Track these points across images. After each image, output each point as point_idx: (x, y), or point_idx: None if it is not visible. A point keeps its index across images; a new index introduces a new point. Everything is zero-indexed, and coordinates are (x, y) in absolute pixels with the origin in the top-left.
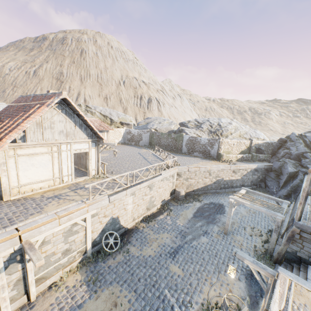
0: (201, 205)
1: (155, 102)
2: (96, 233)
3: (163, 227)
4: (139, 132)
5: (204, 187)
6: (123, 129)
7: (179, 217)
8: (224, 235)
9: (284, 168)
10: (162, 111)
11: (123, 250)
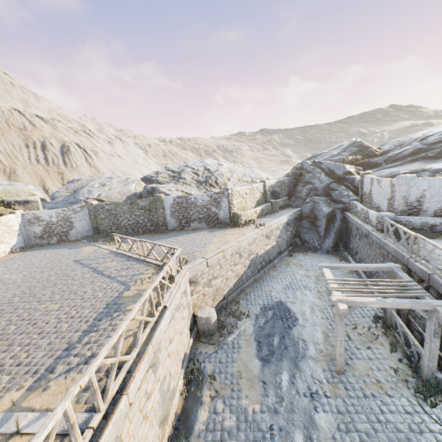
0: (255, 323)
1: (78, 151)
2: None
3: None
4: (62, 214)
5: (238, 281)
6: (14, 217)
7: (240, 386)
8: (340, 377)
9: (317, 211)
10: (98, 165)
11: None
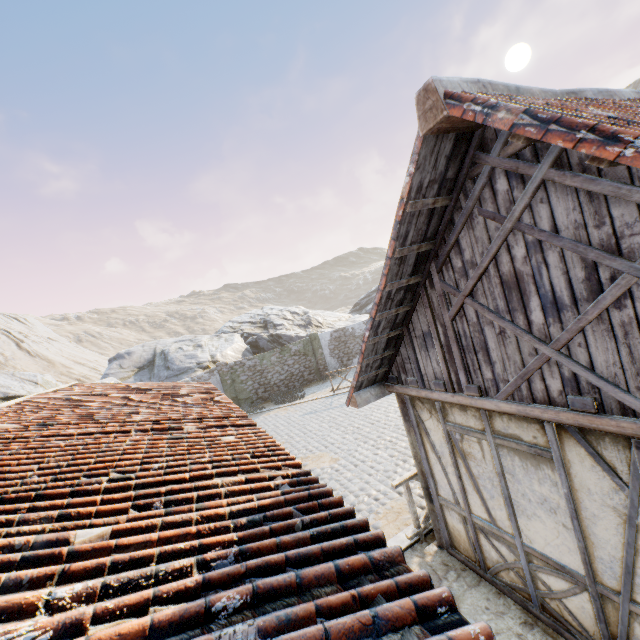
0: None
1: None
2: None
3: None
4: None
5: None
6: None
7: None
8: None
9: None
10: (43, 353)
11: None
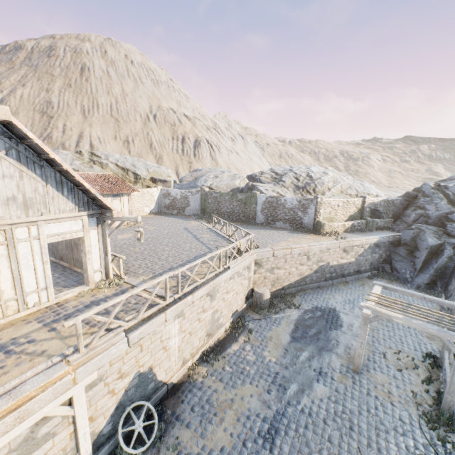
0: (301, 315)
1: (206, 145)
2: (104, 419)
3: (240, 370)
4: (184, 194)
5: (300, 280)
6: (156, 190)
7: (267, 344)
8: (354, 374)
9: (420, 240)
10: (217, 159)
11: (165, 444)
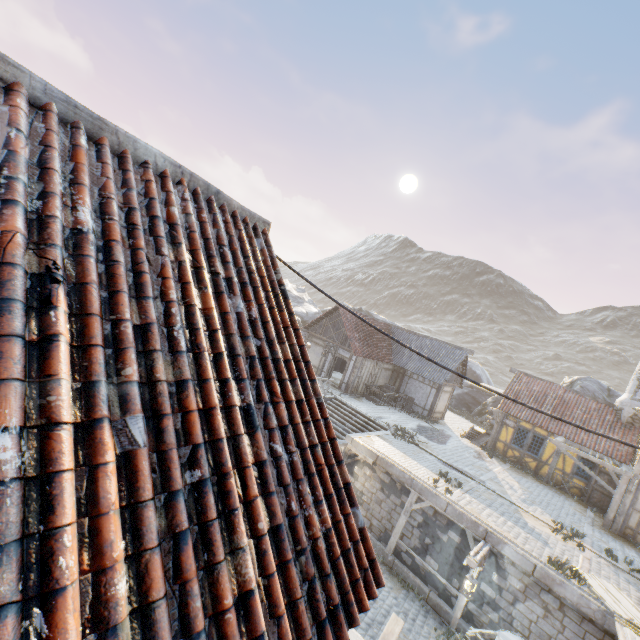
0: None
1: None
2: None
3: None
4: None
5: None
6: None
7: None
8: None
9: None
10: None
11: None
